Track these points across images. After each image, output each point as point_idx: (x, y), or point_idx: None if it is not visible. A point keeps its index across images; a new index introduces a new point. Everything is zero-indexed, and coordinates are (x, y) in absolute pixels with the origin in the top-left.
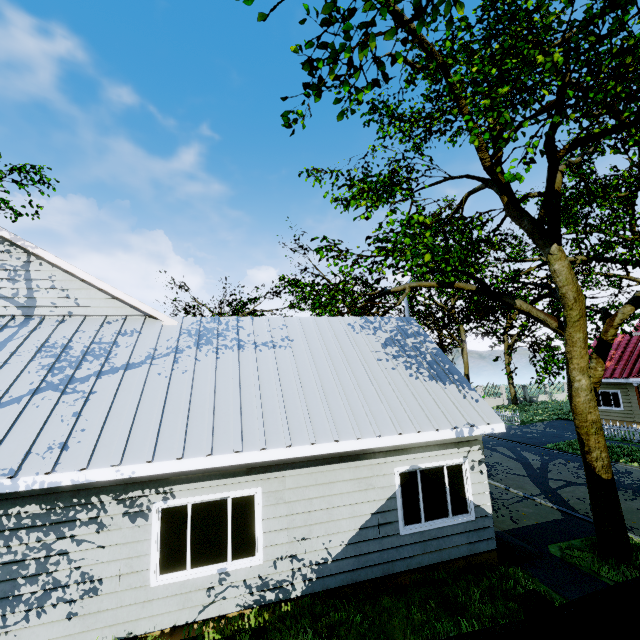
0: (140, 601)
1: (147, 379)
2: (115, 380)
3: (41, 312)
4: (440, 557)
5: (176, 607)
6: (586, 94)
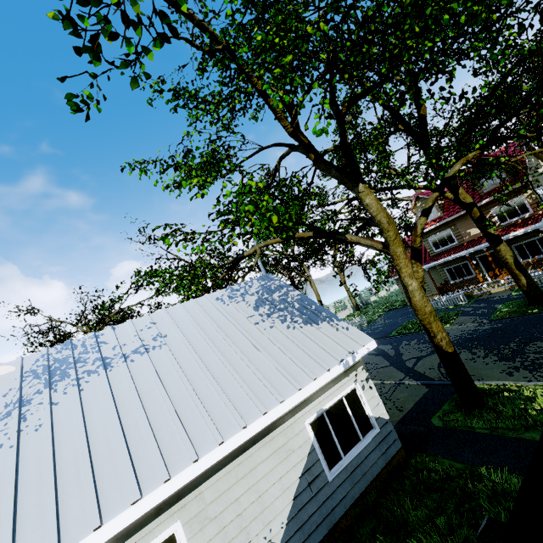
0: None
1: None
2: None
3: None
4: (366, 481)
5: None
6: (349, 59)
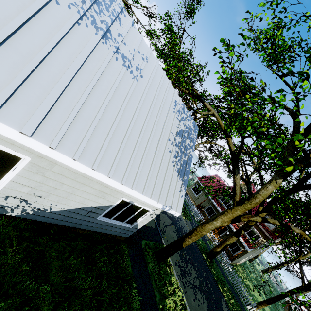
0: None
1: None
2: None
3: None
4: (104, 231)
5: None
6: None
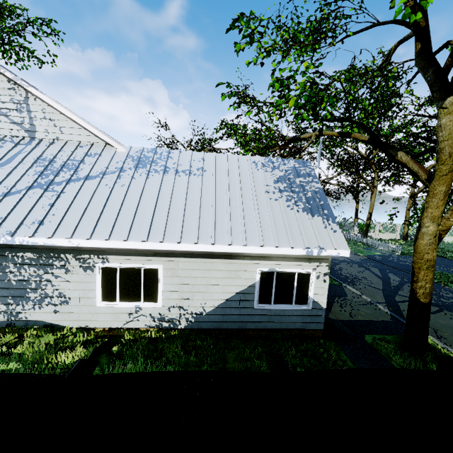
0: (91, 312)
1: (98, 187)
2: (77, 186)
3: (39, 136)
4: (280, 326)
5: (111, 319)
6: None
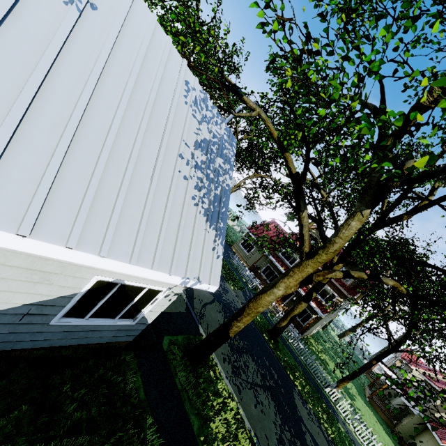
0: None
1: None
2: None
3: None
4: (78, 342)
5: None
6: None
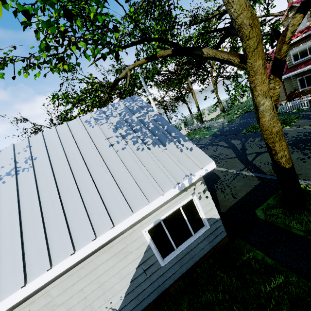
0: None
1: None
2: None
3: None
4: (193, 261)
5: None
6: None
